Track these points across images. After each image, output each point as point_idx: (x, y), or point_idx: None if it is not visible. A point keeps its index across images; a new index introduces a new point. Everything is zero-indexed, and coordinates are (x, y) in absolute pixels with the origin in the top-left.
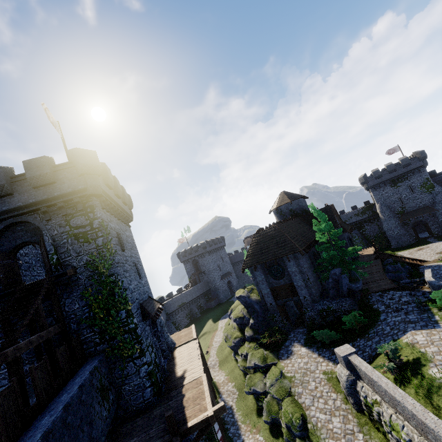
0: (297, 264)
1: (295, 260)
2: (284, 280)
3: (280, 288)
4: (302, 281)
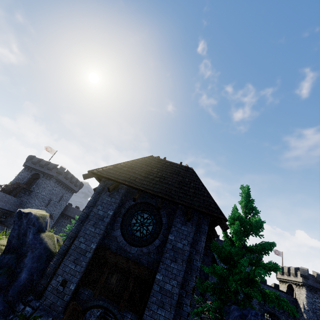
0: (192, 240)
1: (196, 231)
2: (141, 250)
3: (119, 262)
4: (180, 284)
